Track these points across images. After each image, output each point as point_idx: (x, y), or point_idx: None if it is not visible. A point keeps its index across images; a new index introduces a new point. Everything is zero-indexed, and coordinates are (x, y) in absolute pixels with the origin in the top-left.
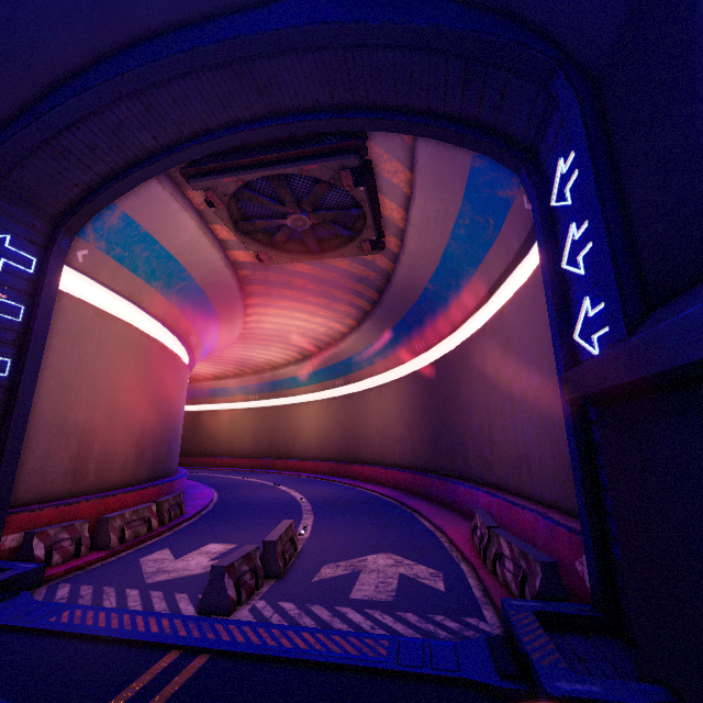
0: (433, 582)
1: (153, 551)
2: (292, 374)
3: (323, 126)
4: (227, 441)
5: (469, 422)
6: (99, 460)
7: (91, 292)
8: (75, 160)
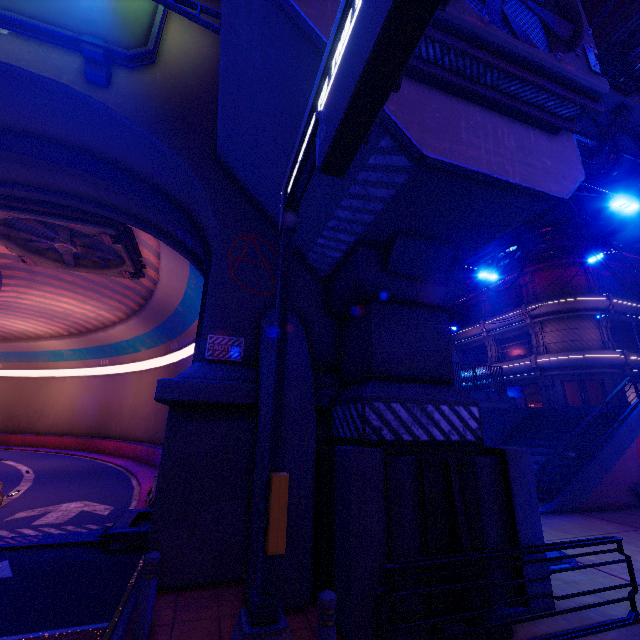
0: (103, 512)
1: None
2: (53, 347)
3: (89, 208)
4: None
5: None
6: None
7: None
8: None
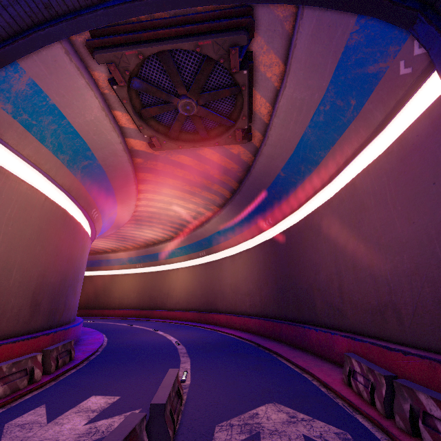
0: None
1: (25, 411)
2: (168, 248)
3: None
4: (119, 297)
5: (315, 277)
6: None
7: None
8: None
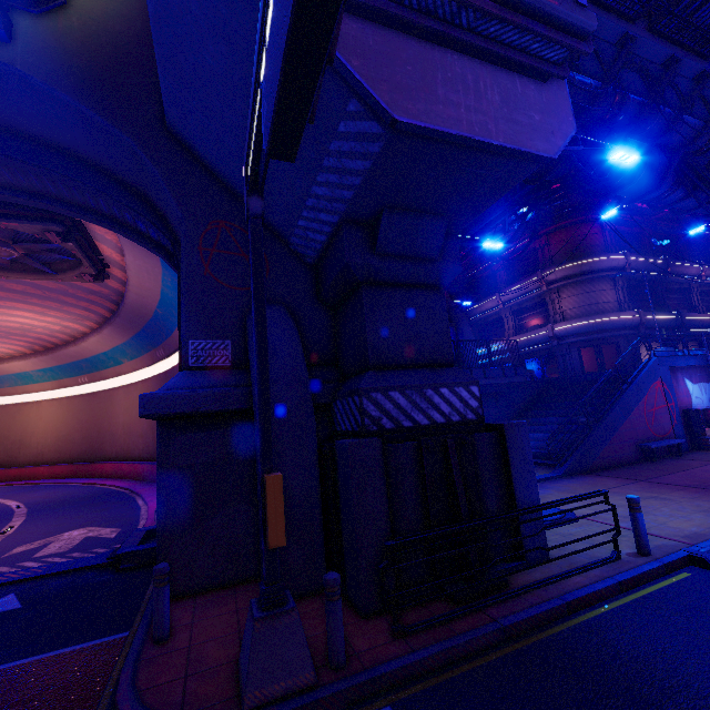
0: (109, 535)
1: None
2: (18, 369)
3: (21, 201)
4: None
5: None
6: None
7: None
8: None
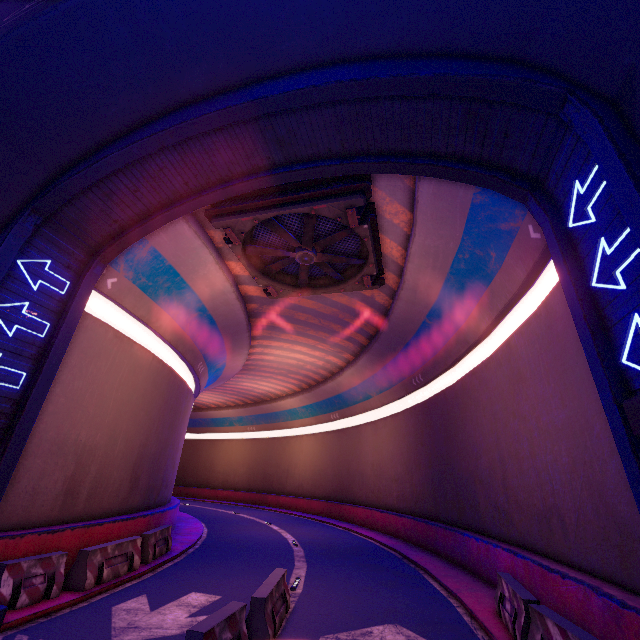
0: None
1: (128, 598)
2: (289, 406)
3: (333, 171)
4: (223, 471)
5: (476, 463)
6: (93, 484)
7: (114, 317)
8: (117, 201)
